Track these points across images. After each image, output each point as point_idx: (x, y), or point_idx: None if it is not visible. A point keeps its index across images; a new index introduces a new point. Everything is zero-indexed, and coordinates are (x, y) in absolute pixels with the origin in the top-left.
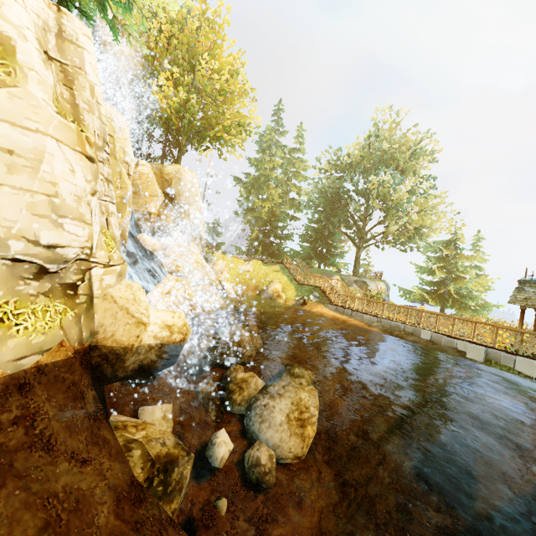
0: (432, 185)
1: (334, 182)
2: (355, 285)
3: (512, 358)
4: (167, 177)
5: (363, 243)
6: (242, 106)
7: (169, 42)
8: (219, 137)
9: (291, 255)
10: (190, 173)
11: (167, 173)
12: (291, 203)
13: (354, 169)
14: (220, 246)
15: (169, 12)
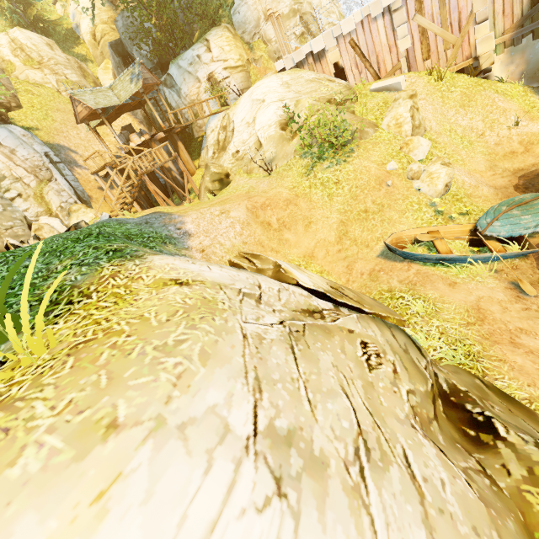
0: None
1: None
2: None
3: None
4: None
5: None
6: None
7: None
8: None
9: None
10: None
11: None
12: None
13: None
14: None
15: None
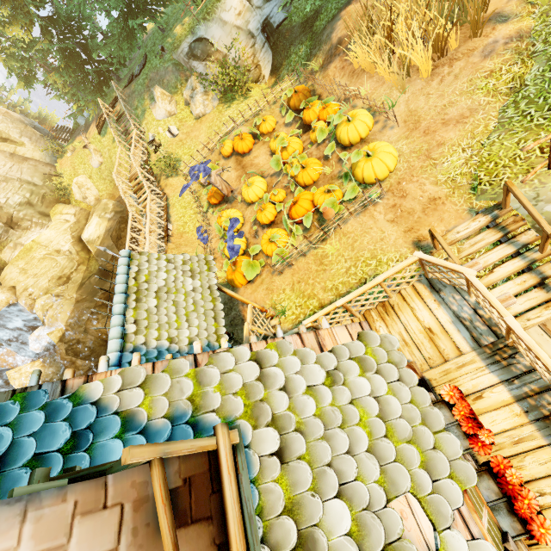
0: None
1: None
2: (194, 62)
3: None
4: None
5: None
6: None
7: None
8: None
9: None
10: None
11: None
12: None
13: None
14: None
15: None
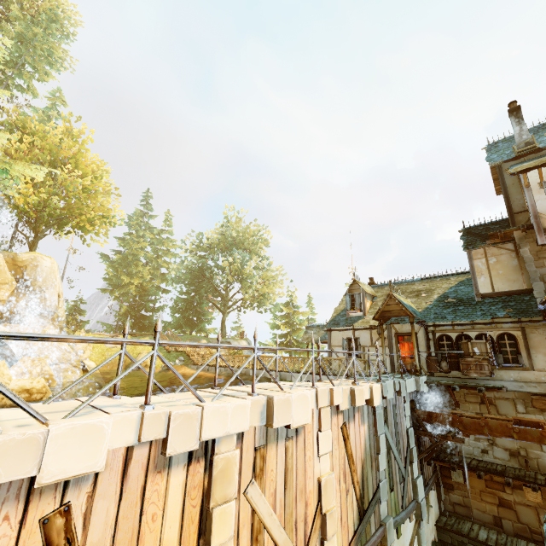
0: (271, 262)
1: (199, 259)
2: None
3: (290, 375)
4: (21, 265)
5: (226, 309)
6: (106, 203)
7: (30, 148)
8: (82, 226)
9: (163, 326)
10: (49, 260)
11: (21, 261)
12: (162, 277)
13: (214, 250)
14: (84, 325)
15: (31, 124)
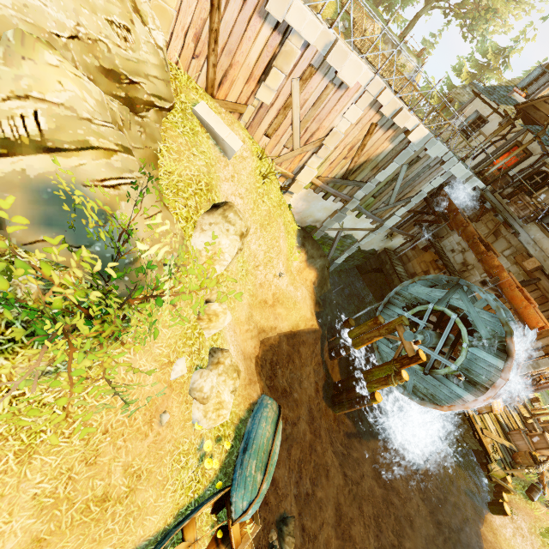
0: None
1: None
2: (391, 46)
3: None
4: None
5: None
6: None
7: None
8: None
9: None
10: None
11: None
12: None
13: None
14: None
15: None
